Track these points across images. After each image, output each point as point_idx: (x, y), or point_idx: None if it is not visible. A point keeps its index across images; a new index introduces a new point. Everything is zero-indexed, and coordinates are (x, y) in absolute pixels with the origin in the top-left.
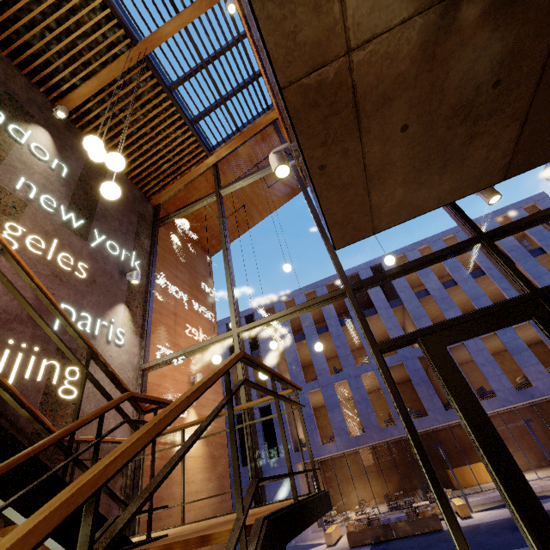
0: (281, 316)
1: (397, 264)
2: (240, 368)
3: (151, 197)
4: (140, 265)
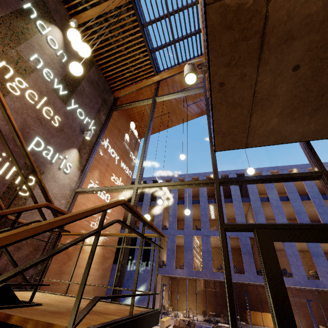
0: (167, 185)
1: None
2: None
3: (115, 91)
4: (95, 129)
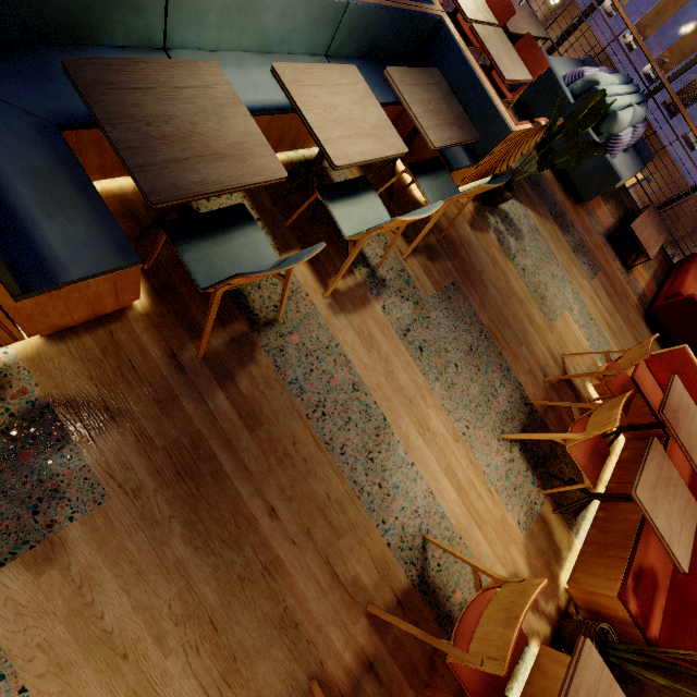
0: None
1: None
2: None
3: None
4: None
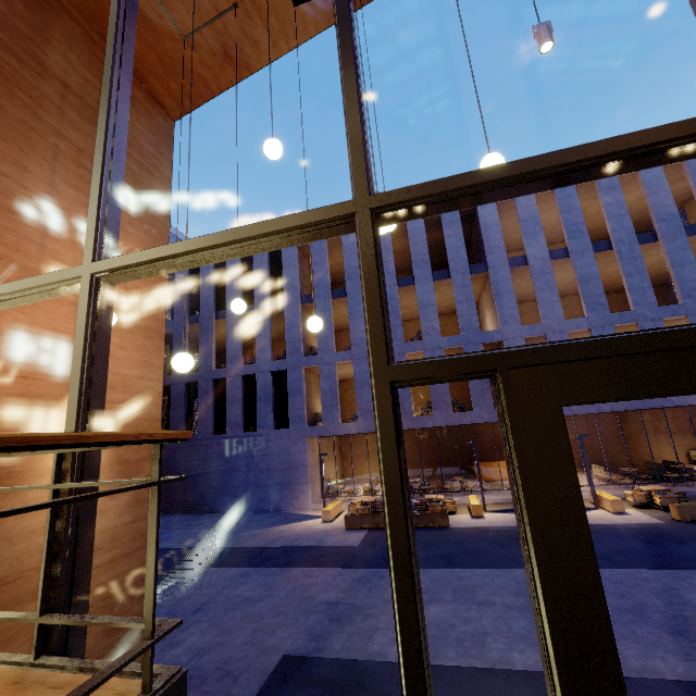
0: (191, 251)
1: (499, 211)
2: (78, 356)
3: None
4: None
